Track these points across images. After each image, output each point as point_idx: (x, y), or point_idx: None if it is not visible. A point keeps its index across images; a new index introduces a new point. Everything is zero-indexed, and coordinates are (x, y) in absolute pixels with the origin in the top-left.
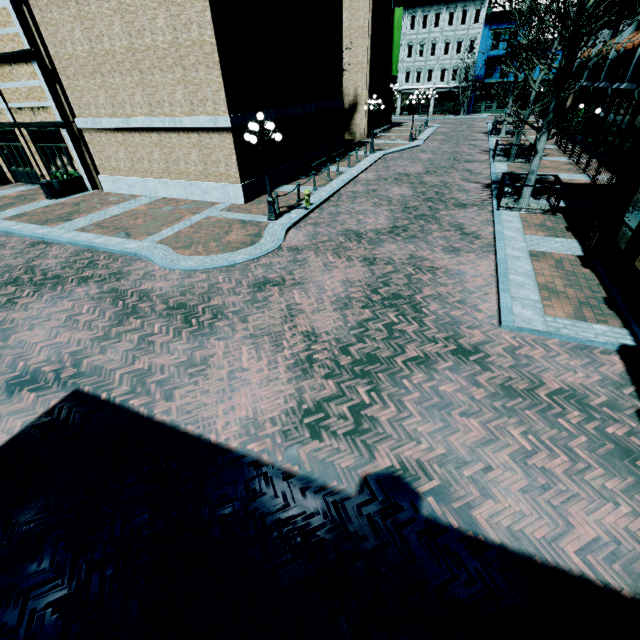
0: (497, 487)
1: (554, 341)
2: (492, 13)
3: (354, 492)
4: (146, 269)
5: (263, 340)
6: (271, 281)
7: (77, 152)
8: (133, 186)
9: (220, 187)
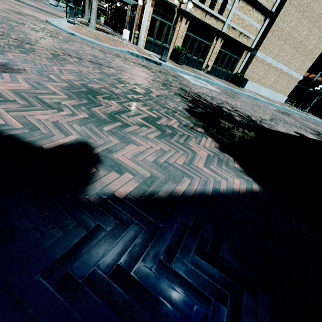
0: None
1: None
2: None
3: None
4: None
5: None
6: None
7: (243, 64)
8: (253, 87)
9: (282, 96)
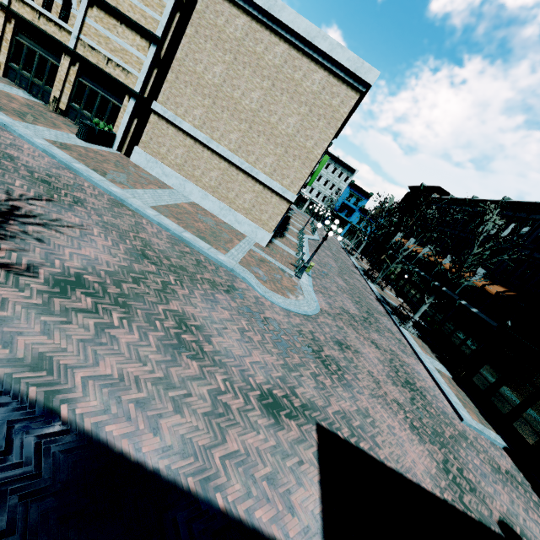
0: (534, 531)
1: (483, 437)
2: (354, 183)
3: (502, 534)
4: (252, 292)
5: (381, 401)
6: (342, 343)
7: (129, 118)
8: (169, 176)
9: (254, 226)
